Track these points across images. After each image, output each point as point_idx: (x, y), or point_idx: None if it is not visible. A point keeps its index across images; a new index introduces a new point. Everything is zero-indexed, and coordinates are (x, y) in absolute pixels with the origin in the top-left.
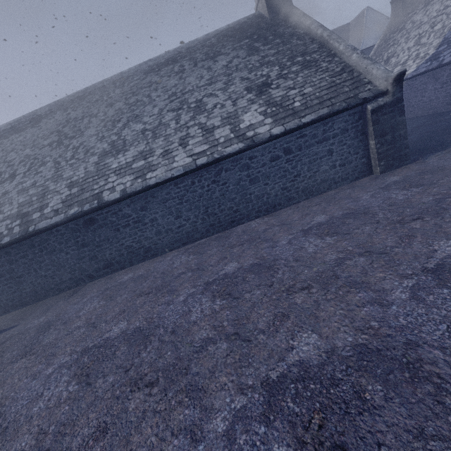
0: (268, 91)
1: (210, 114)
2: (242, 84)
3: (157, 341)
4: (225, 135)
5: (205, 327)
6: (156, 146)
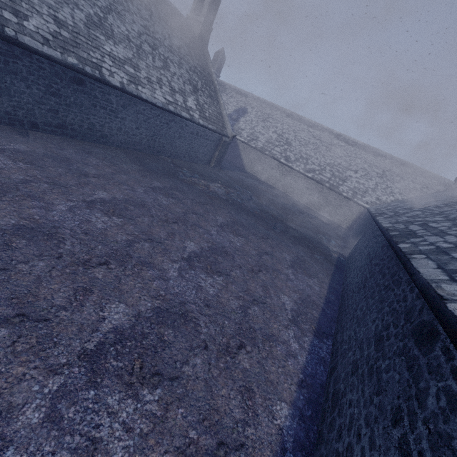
0: (198, 94)
1: (173, 77)
2: (187, 74)
3: (191, 194)
4: (181, 102)
5: (205, 195)
6: (142, 66)
